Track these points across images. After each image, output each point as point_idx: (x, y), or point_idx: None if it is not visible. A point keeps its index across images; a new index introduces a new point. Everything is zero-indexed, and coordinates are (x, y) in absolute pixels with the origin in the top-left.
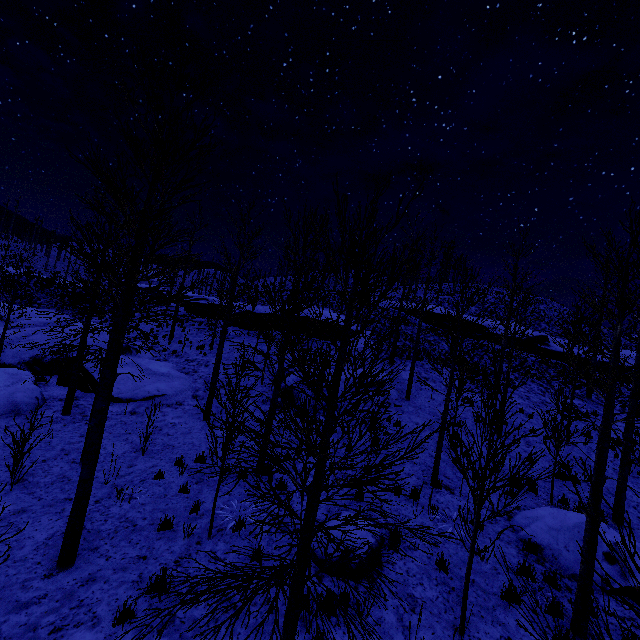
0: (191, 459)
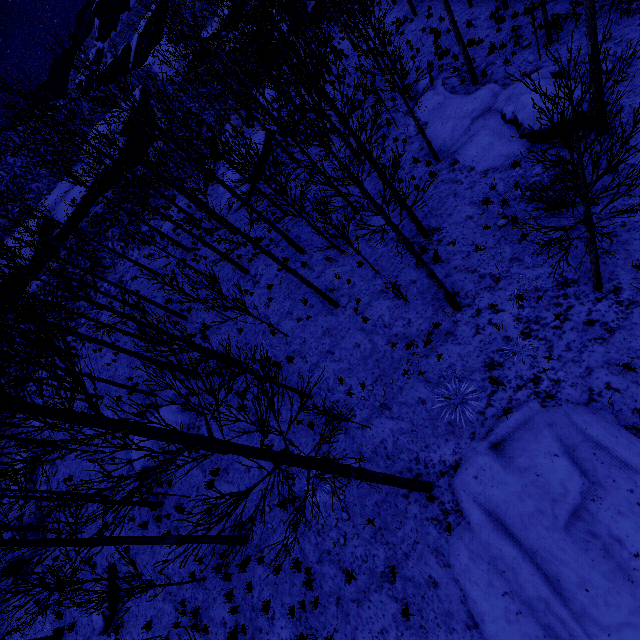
0: None
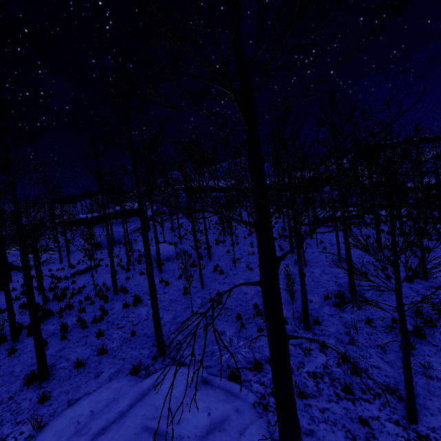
0: (48, 272)
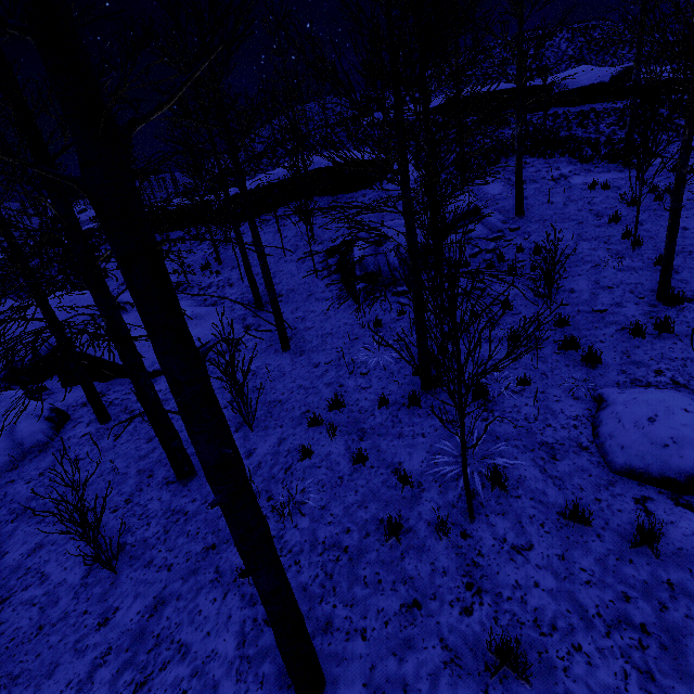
0: (321, 409)
